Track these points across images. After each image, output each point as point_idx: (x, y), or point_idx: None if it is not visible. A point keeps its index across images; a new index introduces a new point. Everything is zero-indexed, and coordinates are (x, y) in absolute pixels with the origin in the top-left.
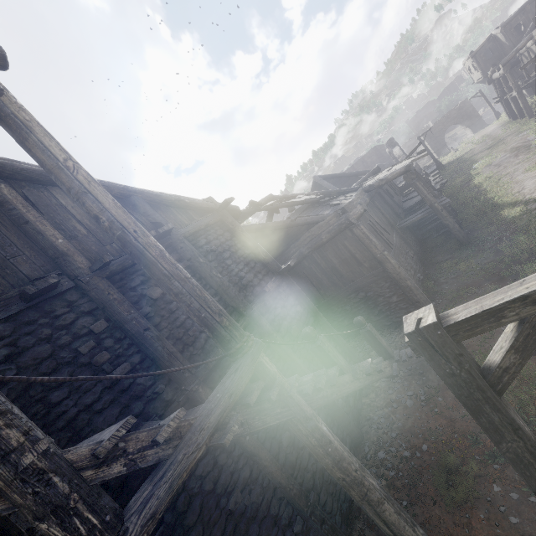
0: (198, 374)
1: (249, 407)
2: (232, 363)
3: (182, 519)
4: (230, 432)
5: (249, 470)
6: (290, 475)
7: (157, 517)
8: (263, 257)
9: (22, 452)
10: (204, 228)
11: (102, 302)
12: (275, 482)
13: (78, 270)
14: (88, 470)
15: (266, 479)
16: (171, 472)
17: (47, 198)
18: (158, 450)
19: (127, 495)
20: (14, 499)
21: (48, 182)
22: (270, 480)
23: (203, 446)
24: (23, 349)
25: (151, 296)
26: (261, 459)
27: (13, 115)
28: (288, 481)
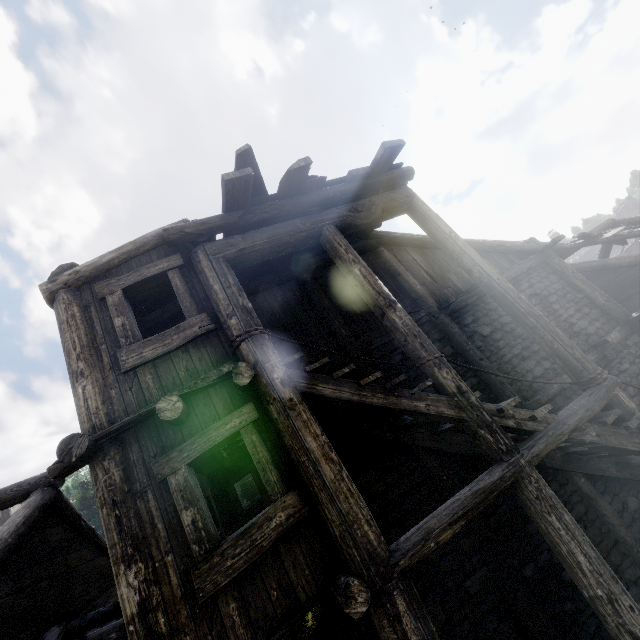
0: (529, 406)
1: (604, 425)
2: (562, 407)
3: (520, 511)
4: (589, 434)
5: (584, 509)
6: (637, 539)
7: (539, 458)
8: (602, 302)
9: (468, 394)
10: (526, 271)
11: (447, 334)
12: (617, 535)
13: (430, 308)
14: (496, 417)
15: (605, 527)
16: (545, 439)
17: (405, 256)
18: (533, 424)
19: (477, 472)
20: (468, 414)
21: (406, 244)
22: (609, 530)
23: (566, 435)
24: (407, 357)
25: (481, 333)
26: (599, 506)
27: (420, 209)
28: (635, 543)
